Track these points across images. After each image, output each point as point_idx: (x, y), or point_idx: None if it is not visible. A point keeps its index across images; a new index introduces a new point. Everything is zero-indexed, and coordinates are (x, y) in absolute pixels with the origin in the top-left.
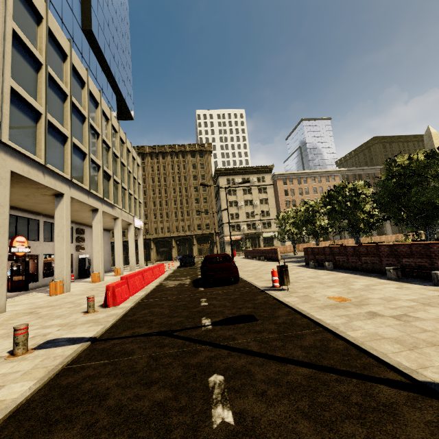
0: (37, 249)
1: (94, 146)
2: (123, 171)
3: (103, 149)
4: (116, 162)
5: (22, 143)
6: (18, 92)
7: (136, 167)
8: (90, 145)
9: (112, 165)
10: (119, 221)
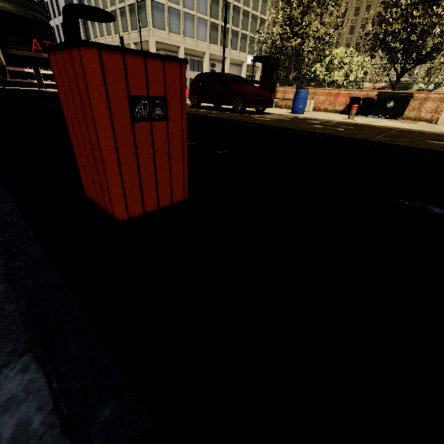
0: (186, 75)
1: (204, 4)
2: (239, 14)
3: (214, 2)
4: (230, 8)
5: (159, 25)
6: (154, 0)
7: (260, 2)
8: (200, 6)
9: (221, 14)
10: (227, 60)
